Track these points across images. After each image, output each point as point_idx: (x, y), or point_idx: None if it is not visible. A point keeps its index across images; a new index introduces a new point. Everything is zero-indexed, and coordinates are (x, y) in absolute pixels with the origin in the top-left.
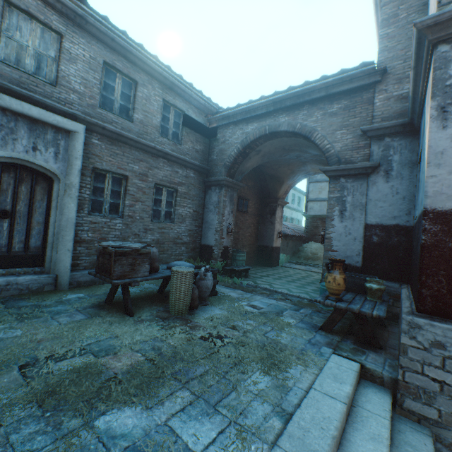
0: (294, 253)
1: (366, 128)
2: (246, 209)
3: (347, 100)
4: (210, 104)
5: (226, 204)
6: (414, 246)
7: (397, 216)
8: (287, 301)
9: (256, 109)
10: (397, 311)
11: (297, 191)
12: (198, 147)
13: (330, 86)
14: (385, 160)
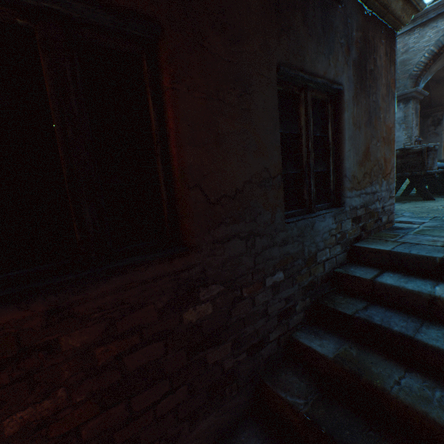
0: None
1: None
2: None
3: None
4: None
5: (412, 117)
6: None
7: None
8: None
9: None
10: None
11: None
12: None
13: None
14: None
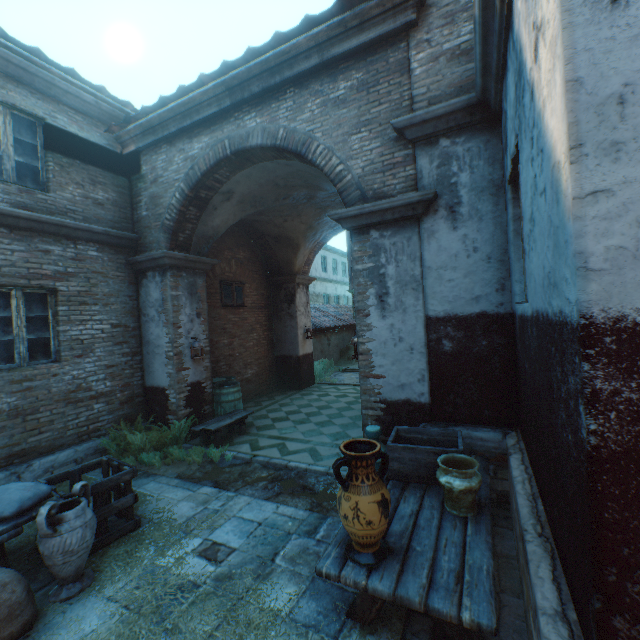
0: (342, 352)
1: (402, 121)
2: (240, 300)
3: (361, 70)
4: (112, 103)
5: (181, 302)
6: (532, 378)
7: (481, 296)
8: (300, 496)
9: (200, 107)
10: (505, 488)
11: (340, 255)
12: (99, 196)
13: (325, 42)
14: (445, 185)
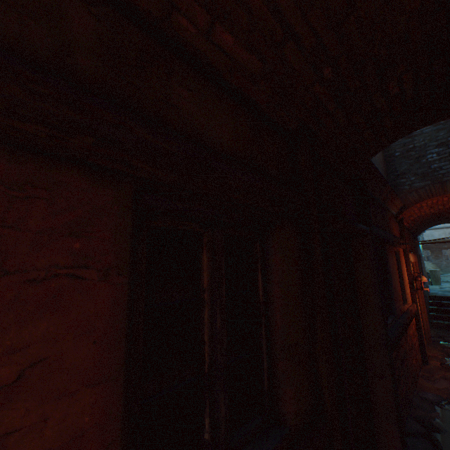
0: None
1: None
2: None
3: None
4: None
5: None
6: None
7: None
8: None
9: None
10: None
11: None
12: None
13: None
14: None
